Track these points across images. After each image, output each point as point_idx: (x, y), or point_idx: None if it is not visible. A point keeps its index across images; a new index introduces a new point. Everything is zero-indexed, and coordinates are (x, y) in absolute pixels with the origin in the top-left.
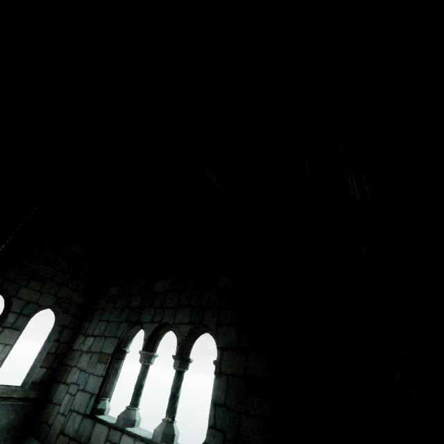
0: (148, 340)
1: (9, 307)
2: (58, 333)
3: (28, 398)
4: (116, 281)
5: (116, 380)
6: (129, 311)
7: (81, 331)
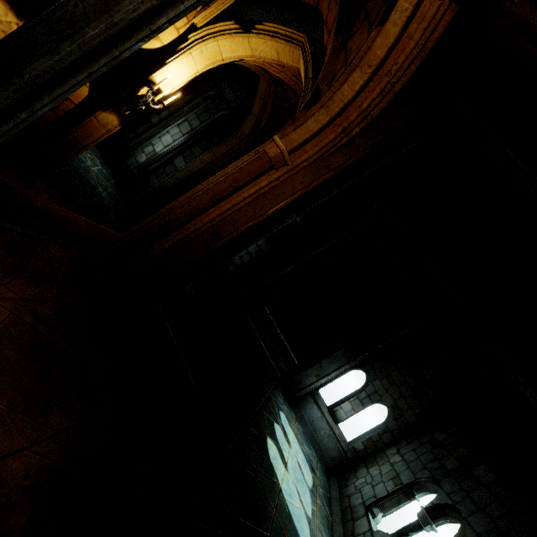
0: (433, 505)
1: (365, 386)
2: (382, 430)
3: (347, 454)
4: (447, 429)
5: (396, 509)
6: (438, 466)
7: (397, 445)
